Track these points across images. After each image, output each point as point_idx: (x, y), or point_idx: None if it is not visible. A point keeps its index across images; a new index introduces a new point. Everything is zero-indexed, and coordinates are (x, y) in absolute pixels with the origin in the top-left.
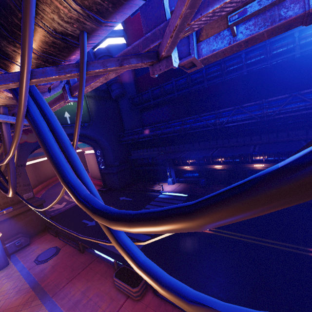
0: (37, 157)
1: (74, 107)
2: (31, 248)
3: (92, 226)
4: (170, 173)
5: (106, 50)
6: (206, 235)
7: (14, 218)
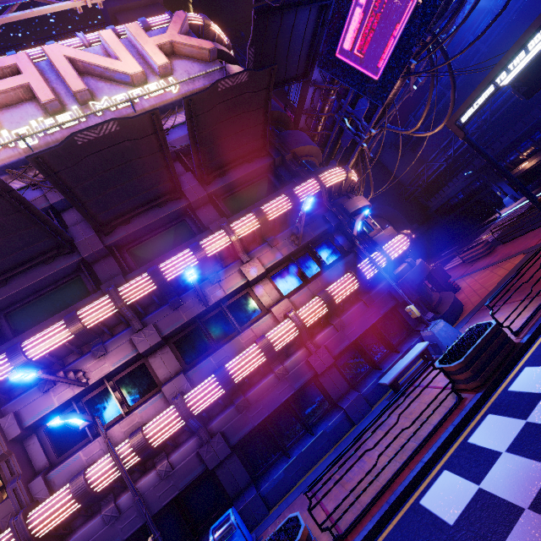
0: None
1: None
2: None
3: None
4: (502, 190)
5: None
6: None
7: None
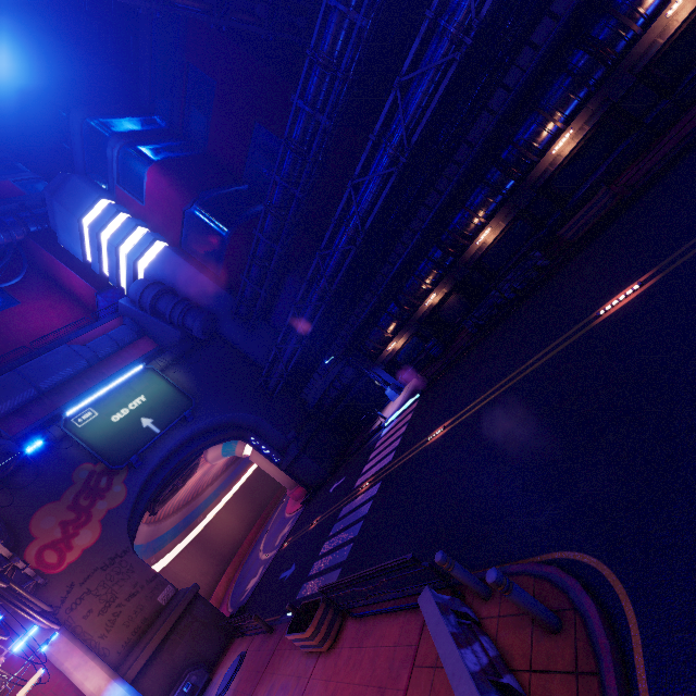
0: (193, 523)
1: (150, 401)
2: (213, 683)
3: (290, 576)
4: (381, 378)
5: (142, 281)
6: (439, 442)
7: (164, 647)
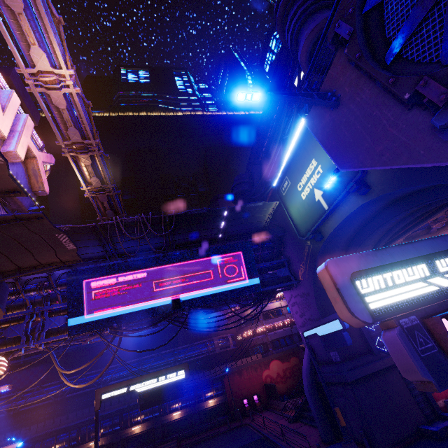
0: None
1: None
2: None
3: None
4: None
5: None
6: None
7: None
